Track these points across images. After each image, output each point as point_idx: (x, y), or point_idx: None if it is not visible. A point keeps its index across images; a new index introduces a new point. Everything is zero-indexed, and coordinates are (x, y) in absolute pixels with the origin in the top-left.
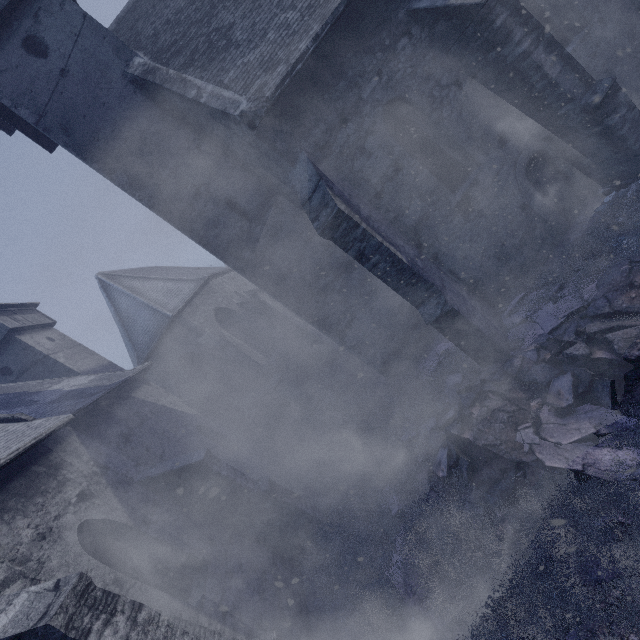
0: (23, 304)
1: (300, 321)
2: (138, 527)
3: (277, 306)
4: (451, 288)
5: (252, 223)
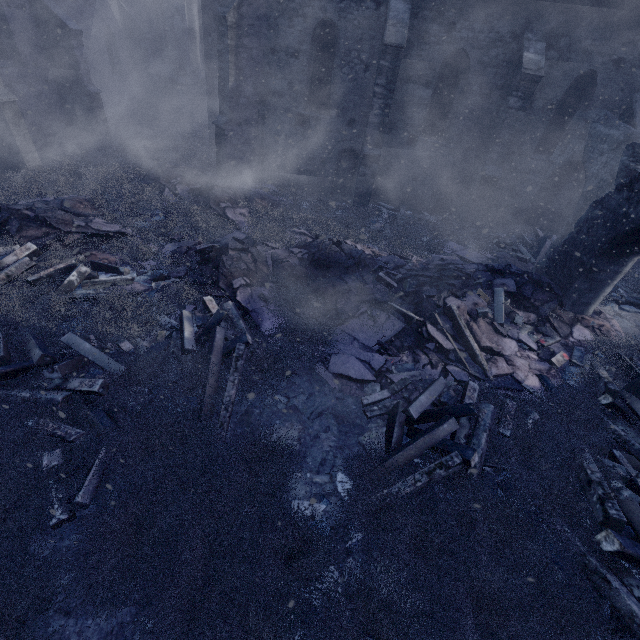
0: None
1: None
2: None
3: None
4: (245, 132)
5: None
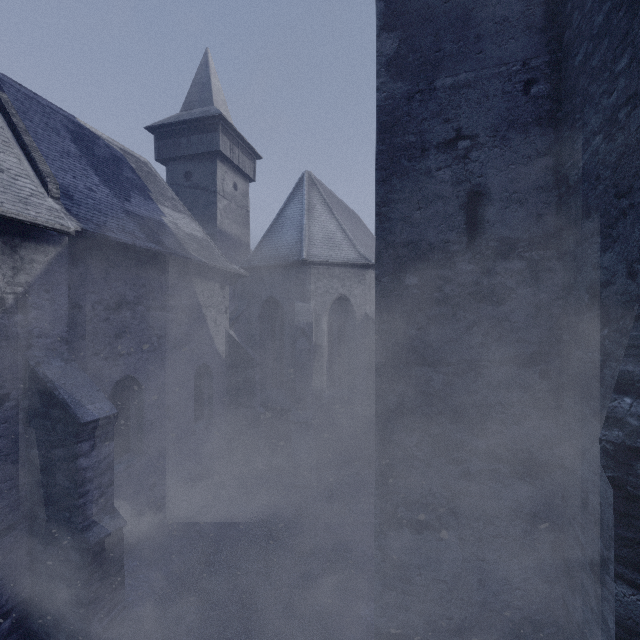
0: (251, 147)
1: None
2: None
3: None
4: None
5: (470, 251)
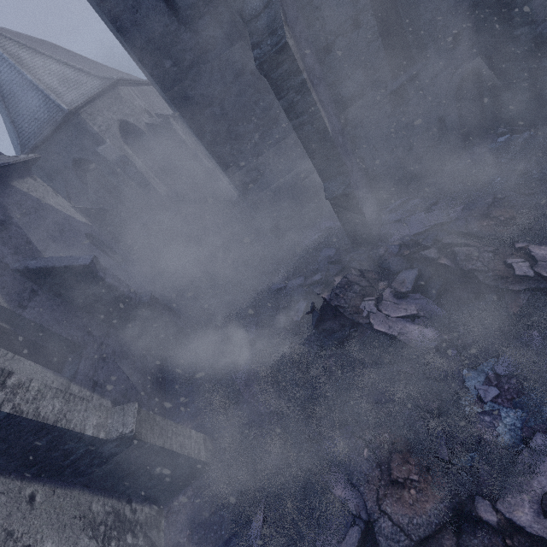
0: None
1: (208, 164)
2: (13, 309)
3: (188, 141)
4: (356, 174)
5: (181, 25)
